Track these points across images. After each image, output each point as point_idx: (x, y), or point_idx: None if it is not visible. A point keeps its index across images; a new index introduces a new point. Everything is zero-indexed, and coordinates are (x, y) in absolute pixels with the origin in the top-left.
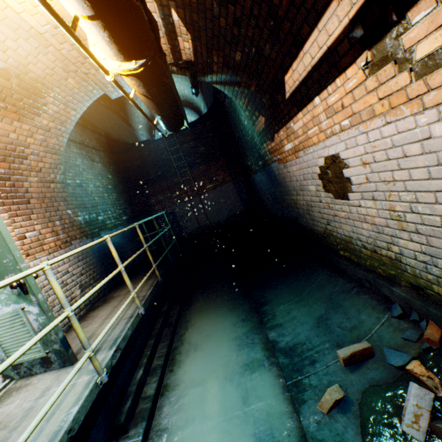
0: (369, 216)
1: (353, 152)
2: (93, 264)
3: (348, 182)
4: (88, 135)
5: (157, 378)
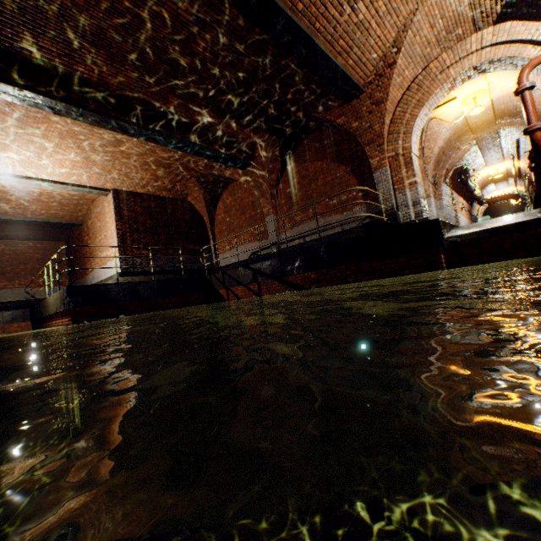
0: None
1: None
2: None
3: None
4: None
5: None
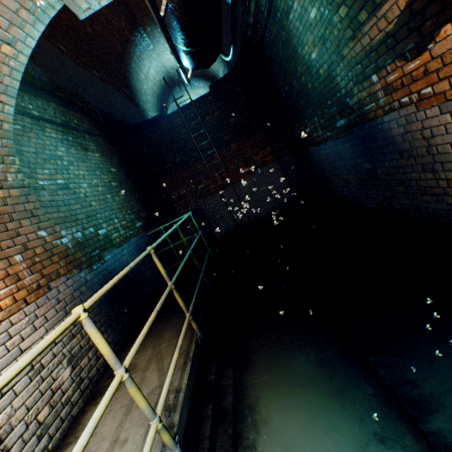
0: None
1: None
2: (93, 309)
3: None
4: (76, 113)
5: None
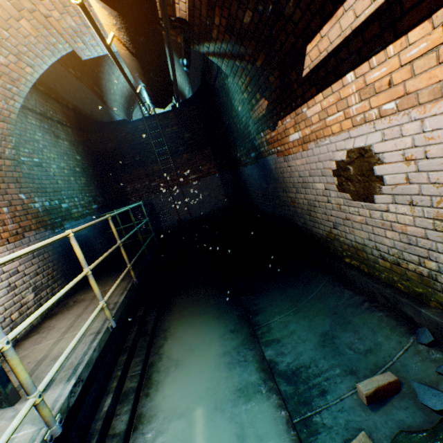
0: (400, 224)
1: (394, 145)
2: (53, 260)
3: (378, 182)
4: (52, 105)
5: (129, 408)
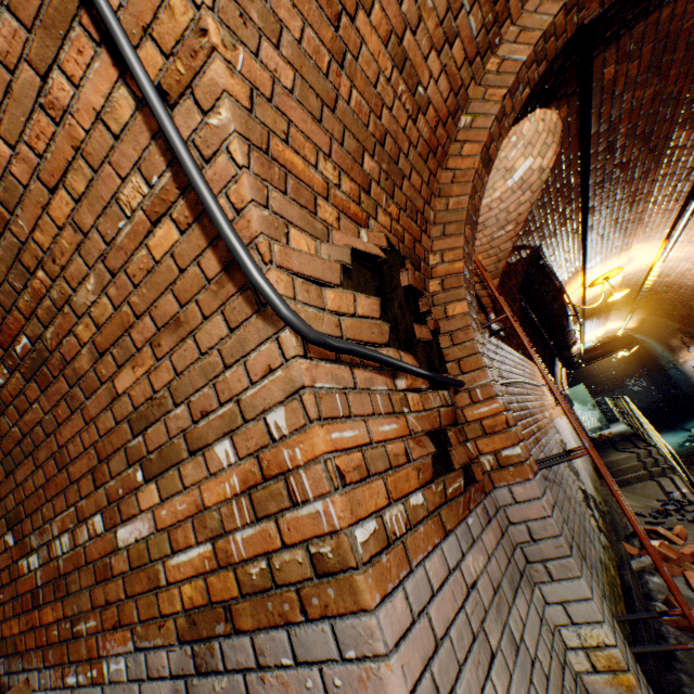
0: None
1: None
2: None
3: None
4: None
5: None
